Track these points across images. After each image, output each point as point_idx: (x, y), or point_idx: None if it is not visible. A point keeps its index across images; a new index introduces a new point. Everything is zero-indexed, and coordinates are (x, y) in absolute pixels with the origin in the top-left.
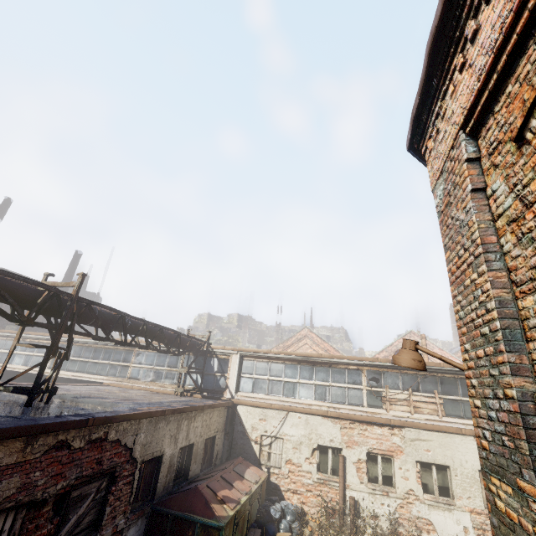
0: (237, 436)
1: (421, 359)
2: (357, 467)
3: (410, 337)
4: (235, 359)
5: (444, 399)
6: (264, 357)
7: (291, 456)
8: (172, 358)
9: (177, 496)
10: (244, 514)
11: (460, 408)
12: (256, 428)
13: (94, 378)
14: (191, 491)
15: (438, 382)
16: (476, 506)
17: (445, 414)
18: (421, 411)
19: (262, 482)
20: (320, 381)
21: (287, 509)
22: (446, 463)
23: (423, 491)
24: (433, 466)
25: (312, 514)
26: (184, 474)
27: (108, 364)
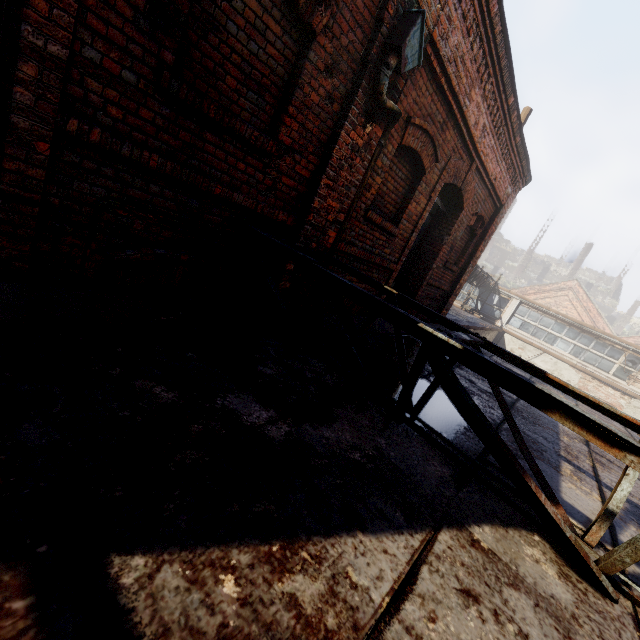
0: None
1: None
2: None
3: None
4: (514, 303)
5: None
6: (540, 310)
7: None
8: None
9: None
10: None
11: None
12: (514, 351)
13: None
14: None
15: None
16: None
17: None
18: None
19: None
20: (581, 344)
21: None
22: None
23: None
24: None
25: None
26: None
27: None
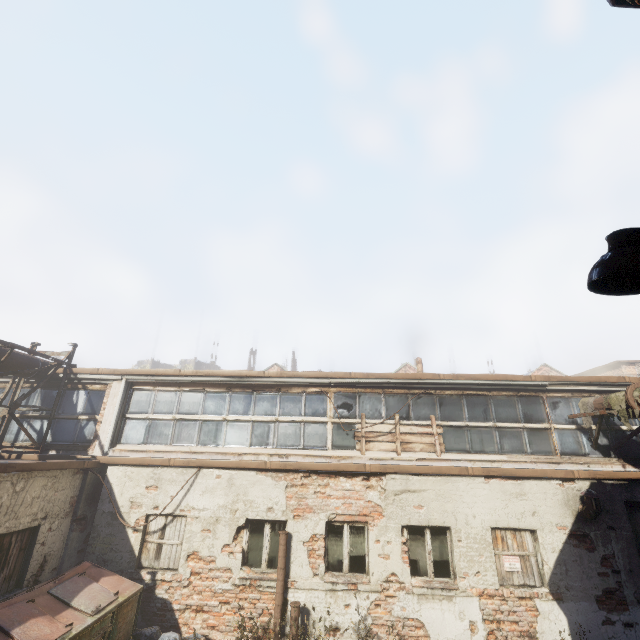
0: (100, 522)
1: None
2: (309, 549)
3: (406, 371)
4: (117, 389)
5: (444, 426)
6: (170, 383)
7: (197, 546)
8: None
9: None
10: None
11: (465, 438)
12: (139, 503)
13: None
14: None
15: (436, 403)
16: (488, 584)
17: (445, 450)
18: (412, 448)
19: (117, 607)
20: (261, 415)
21: None
22: (446, 523)
23: (411, 573)
24: (427, 530)
25: None
26: None
27: None
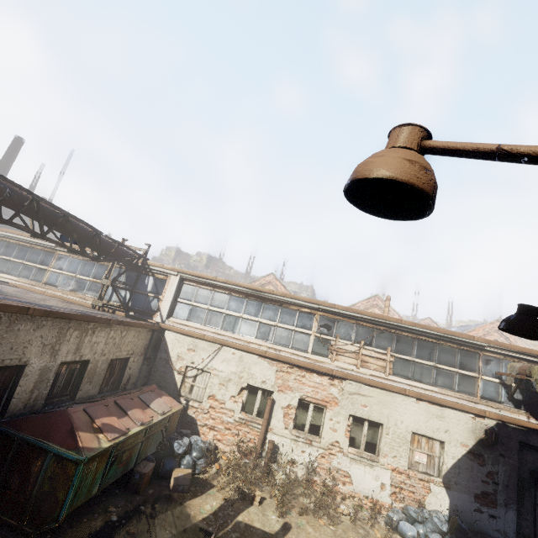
0: (159, 363)
1: (430, 169)
2: (285, 412)
3: (374, 300)
4: (174, 281)
5: (396, 357)
6: (208, 284)
7: (215, 392)
8: (99, 268)
9: (35, 417)
10: (131, 446)
11: (410, 369)
12: (182, 358)
13: (1, 276)
14: (56, 413)
15: (394, 339)
16: (400, 465)
17: (392, 373)
18: (368, 366)
19: (172, 414)
20: (266, 319)
21: (195, 445)
22: (381, 421)
23: (349, 444)
24: (366, 421)
25: (226, 452)
26: (71, 393)
27: (21, 264)
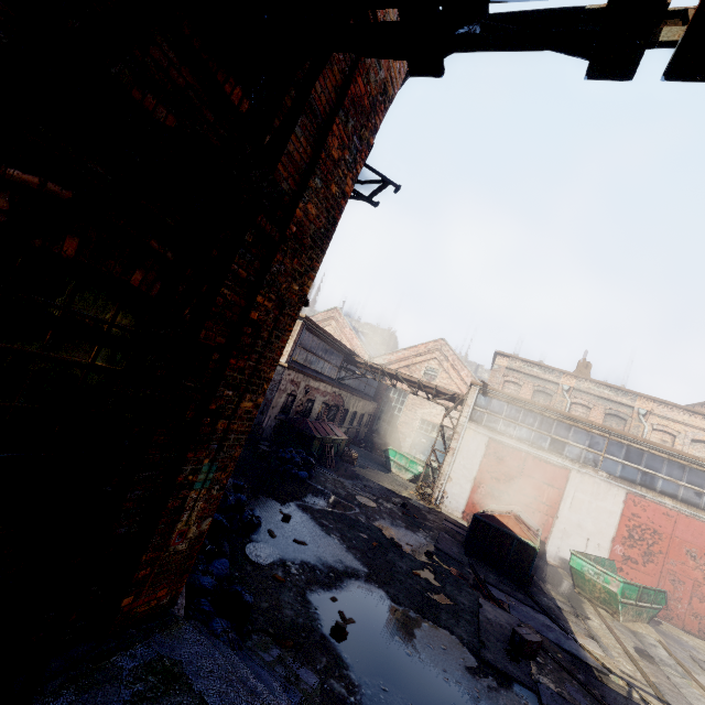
0: None
1: None
2: None
3: (333, 313)
4: None
5: None
6: None
7: None
8: None
9: None
10: None
11: None
12: None
13: None
14: None
15: None
16: None
17: None
18: None
19: None
20: None
21: None
22: None
23: None
24: None
25: None
26: None
27: None
